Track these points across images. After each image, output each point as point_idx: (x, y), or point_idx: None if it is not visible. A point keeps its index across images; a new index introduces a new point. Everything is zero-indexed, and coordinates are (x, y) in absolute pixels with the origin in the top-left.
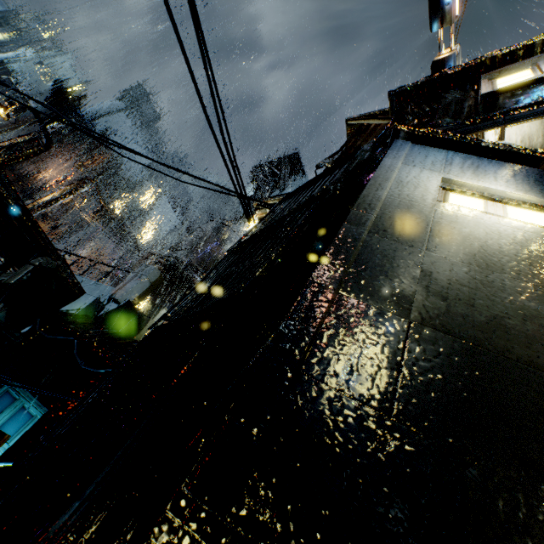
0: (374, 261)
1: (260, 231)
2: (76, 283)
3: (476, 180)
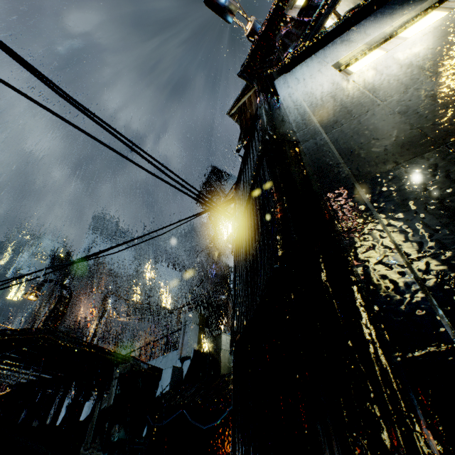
0: (355, 143)
1: (243, 216)
2: (152, 367)
3: (356, 45)
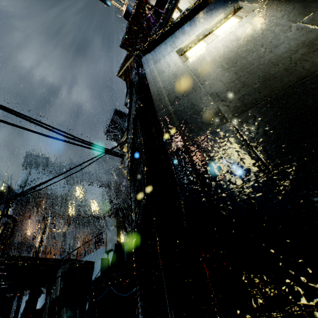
0: (186, 114)
1: (131, 156)
2: (86, 262)
3: (190, 37)
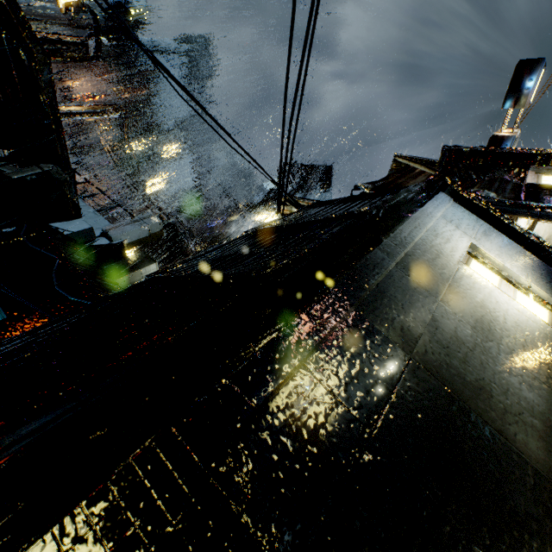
0: (393, 293)
1: (286, 225)
2: (76, 204)
3: (499, 257)
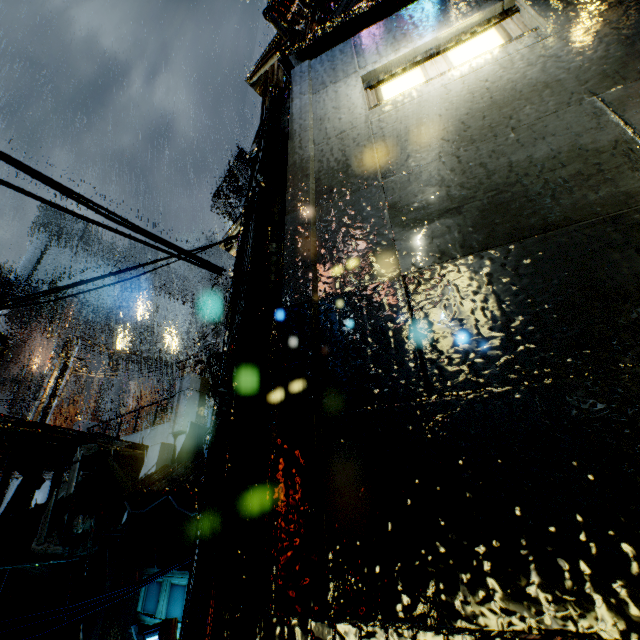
0: (336, 235)
1: (234, 277)
2: (132, 445)
3: (398, 50)
